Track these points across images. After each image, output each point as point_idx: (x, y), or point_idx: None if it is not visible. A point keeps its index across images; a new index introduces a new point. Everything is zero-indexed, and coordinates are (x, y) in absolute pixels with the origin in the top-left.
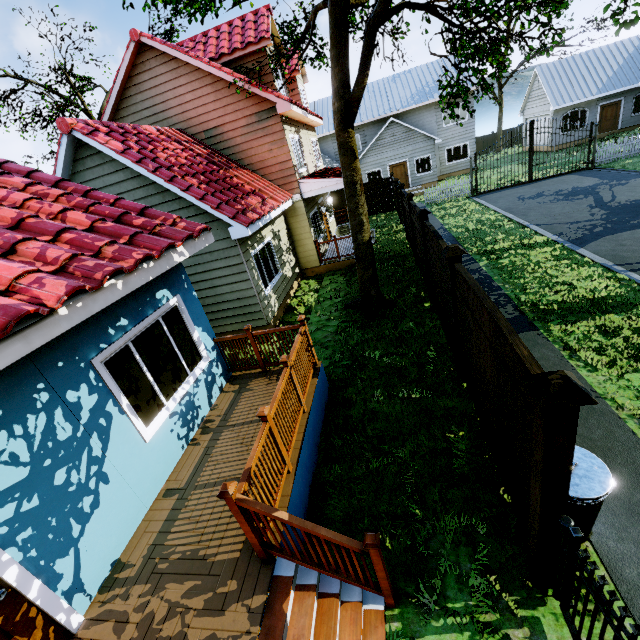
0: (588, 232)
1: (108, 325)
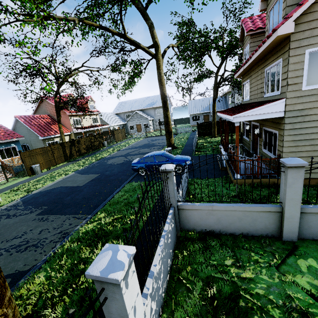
0: (127, 149)
1: (1, 146)
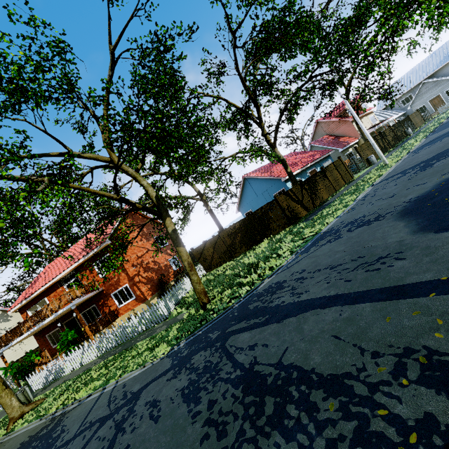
0: None
1: (323, 161)
